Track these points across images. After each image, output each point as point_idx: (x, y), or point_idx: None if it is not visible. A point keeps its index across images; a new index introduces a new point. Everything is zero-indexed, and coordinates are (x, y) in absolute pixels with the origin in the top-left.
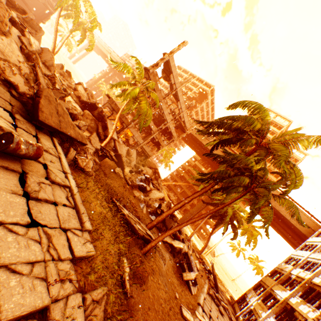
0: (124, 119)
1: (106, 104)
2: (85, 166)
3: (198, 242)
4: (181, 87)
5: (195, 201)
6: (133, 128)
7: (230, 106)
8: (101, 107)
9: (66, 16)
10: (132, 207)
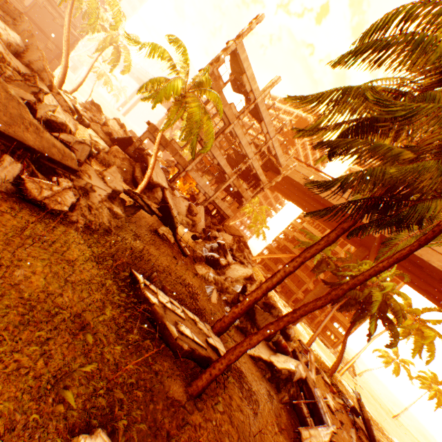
0: (177, 158)
1: (145, 133)
2: (48, 199)
3: (324, 351)
4: (263, 95)
5: (310, 284)
6: (194, 172)
7: (364, 35)
8: (137, 140)
9: (89, 31)
10: (187, 292)
